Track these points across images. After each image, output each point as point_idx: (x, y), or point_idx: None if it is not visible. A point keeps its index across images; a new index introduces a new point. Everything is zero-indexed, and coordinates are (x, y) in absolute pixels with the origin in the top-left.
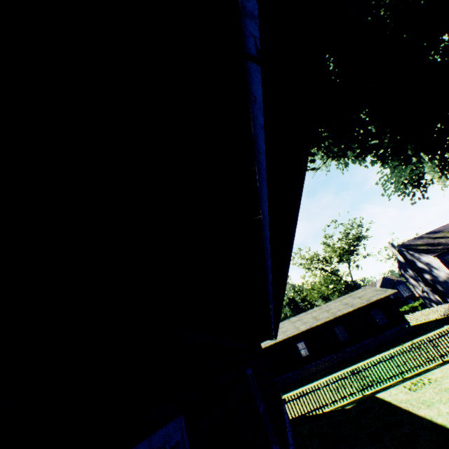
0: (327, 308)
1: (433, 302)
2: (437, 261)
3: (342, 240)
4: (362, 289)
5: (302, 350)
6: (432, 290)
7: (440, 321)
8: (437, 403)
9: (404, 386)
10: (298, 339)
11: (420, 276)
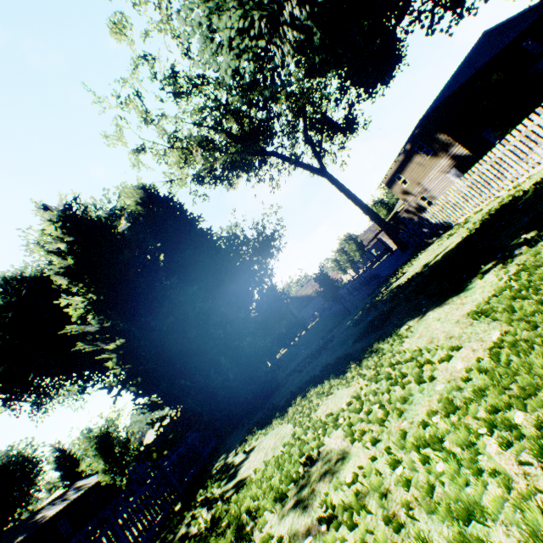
0: None
1: None
2: None
3: None
4: None
5: None
6: None
7: None
8: None
9: None
10: None
11: None
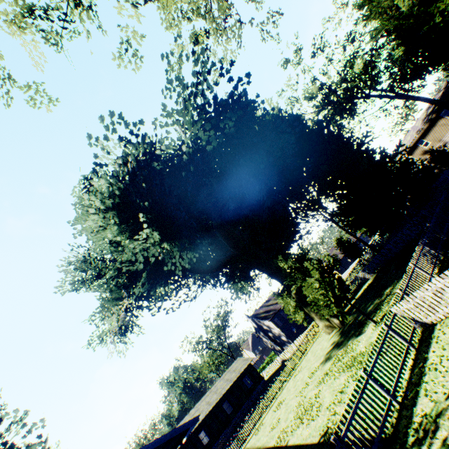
0: (215, 389)
1: (278, 351)
2: (272, 323)
3: (217, 321)
4: (235, 361)
5: (205, 437)
6: (275, 343)
7: (279, 369)
8: (261, 436)
9: (255, 433)
10: (199, 430)
11: (267, 335)
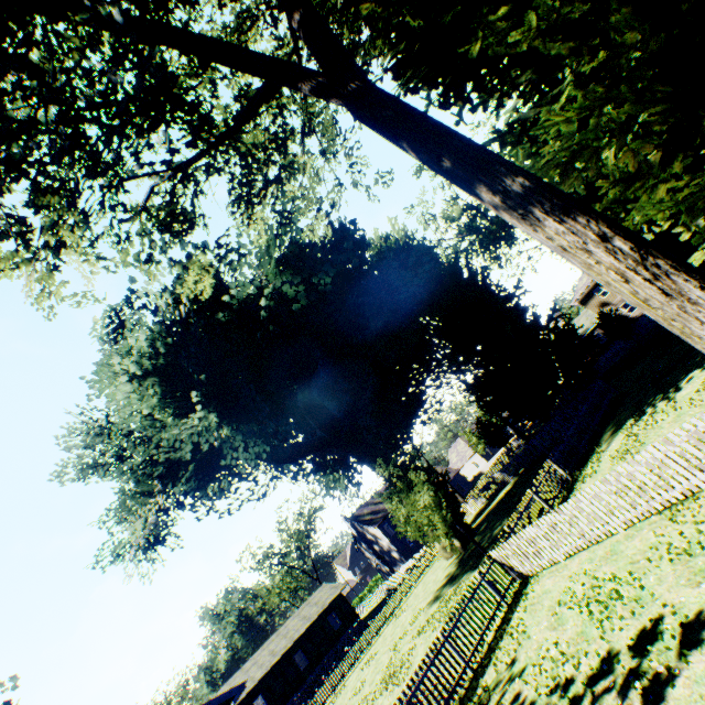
0: (286, 630)
1: (386, 574)
2: (379, 531)
3: (298, 523)
4: (320, 588)
5: None
6: (382, 561)
7: (382, 603)
8: None
9: (332, 701)
10: (255, 694)
11: (372, 548)
